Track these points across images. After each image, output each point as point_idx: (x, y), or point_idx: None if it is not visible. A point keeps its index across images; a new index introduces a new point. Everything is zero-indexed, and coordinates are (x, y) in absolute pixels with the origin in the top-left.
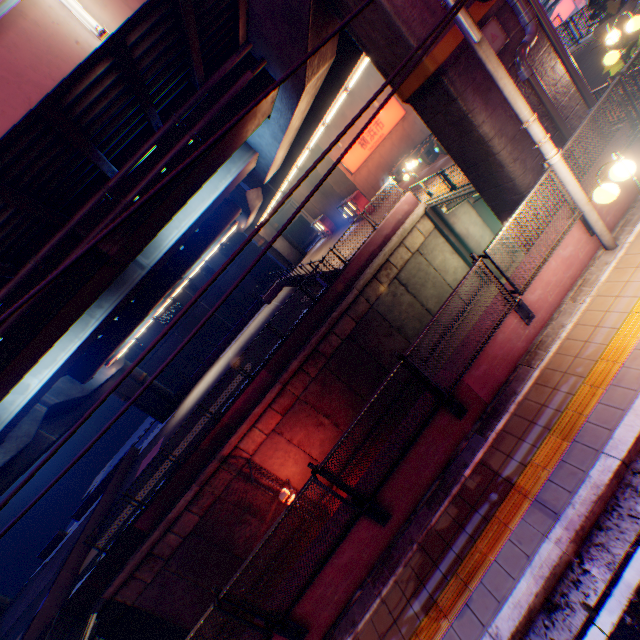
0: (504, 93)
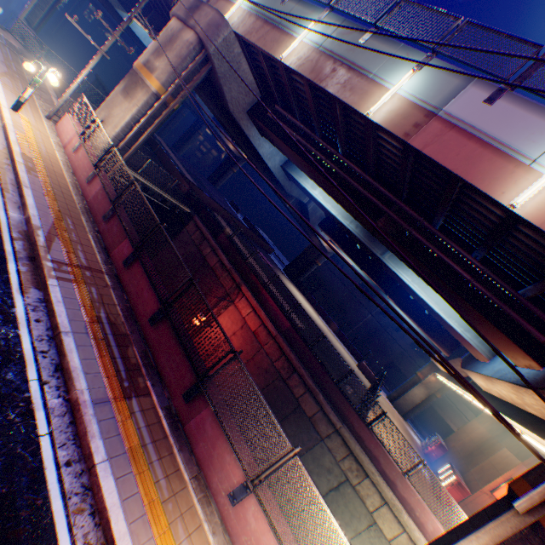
0: (462, 540)
